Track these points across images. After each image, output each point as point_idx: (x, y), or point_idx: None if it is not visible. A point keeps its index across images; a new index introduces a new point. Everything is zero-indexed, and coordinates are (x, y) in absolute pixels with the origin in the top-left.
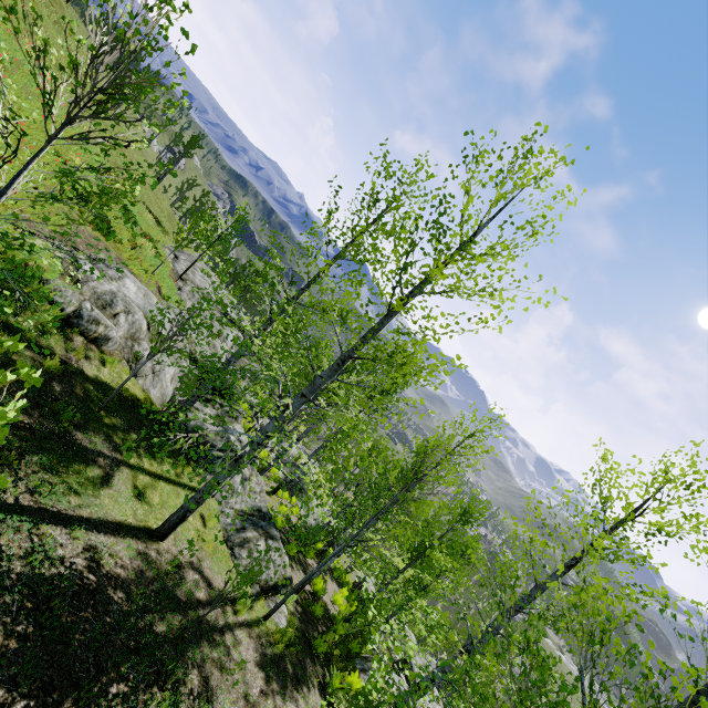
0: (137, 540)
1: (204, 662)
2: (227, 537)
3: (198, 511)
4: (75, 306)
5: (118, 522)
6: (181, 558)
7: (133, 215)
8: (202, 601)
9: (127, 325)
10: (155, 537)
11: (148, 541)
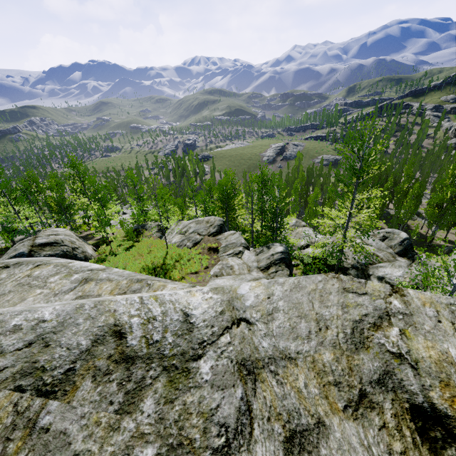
0: None
1: None
2: None
3: None
4: None
5: None
6: None
7: None
8: None
9: None
10: None
11: None
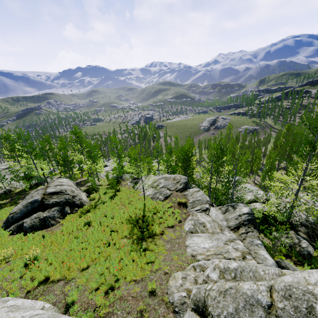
0: None
1: None
2: None
3: None
4: (3, 191)
5: None
6: None
7: None
8: None
9: (7, 187)
10: None
11: None
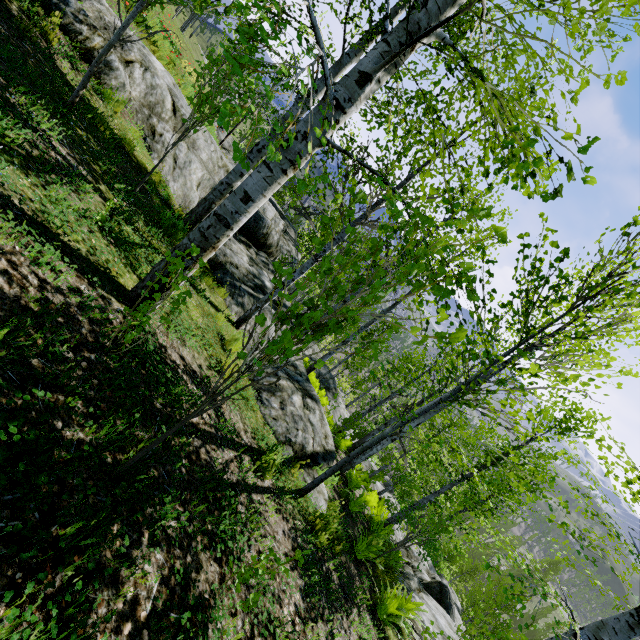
0: (81, 276)
1: (185, 536)
2: (253, 376)
3: (215, 328)
4: None
5: (41, 224)
6: (175, 357)
7: (177, 50)
8: (203, 431)
9: (144, 87)
10: (128, 300)
11: (110, 295)
